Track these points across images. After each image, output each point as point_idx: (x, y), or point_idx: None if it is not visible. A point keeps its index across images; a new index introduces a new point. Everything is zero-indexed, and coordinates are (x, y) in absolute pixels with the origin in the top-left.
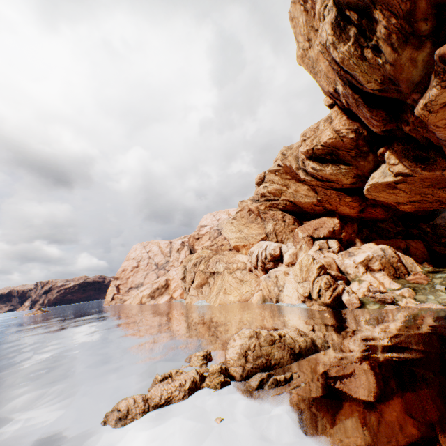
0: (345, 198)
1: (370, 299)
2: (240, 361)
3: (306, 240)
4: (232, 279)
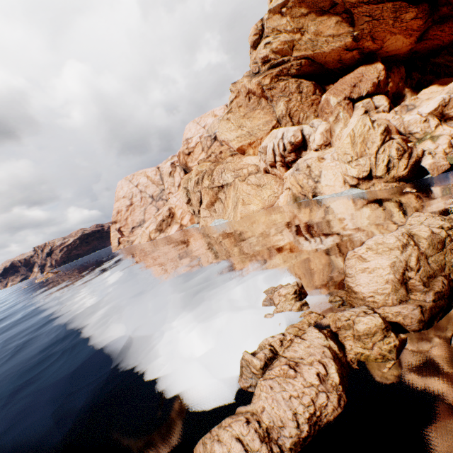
0: (406, 13)
1: None
2: (397, 294)
3: (343, 105)
4: (247, 186)
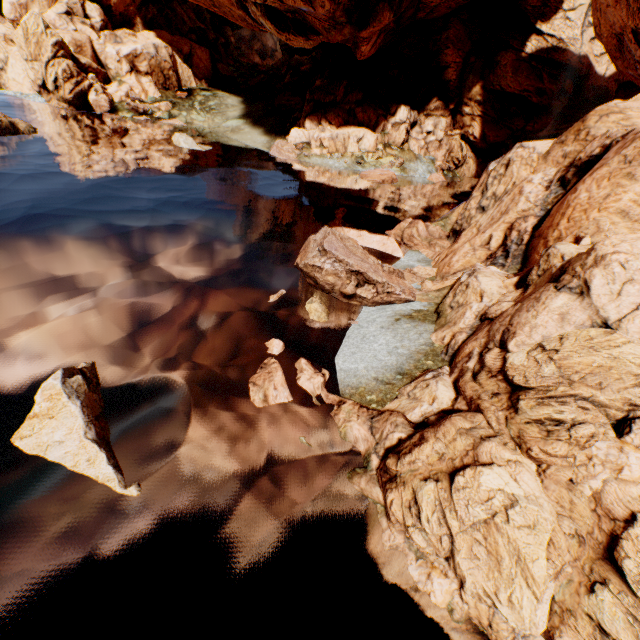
0: None
1: (127, 107)
2: None
3: None
4: None
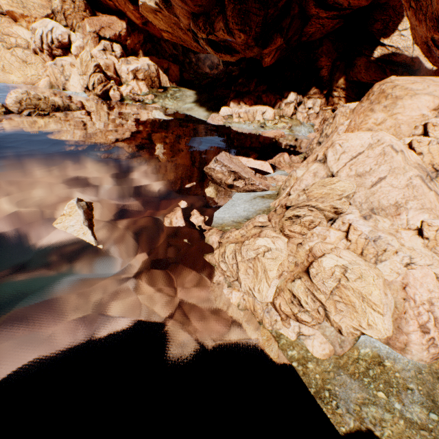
0: (129, 5)
1: (129, 98)
2: (17, 105)
3: (93, 36)
4: (12, 57)
